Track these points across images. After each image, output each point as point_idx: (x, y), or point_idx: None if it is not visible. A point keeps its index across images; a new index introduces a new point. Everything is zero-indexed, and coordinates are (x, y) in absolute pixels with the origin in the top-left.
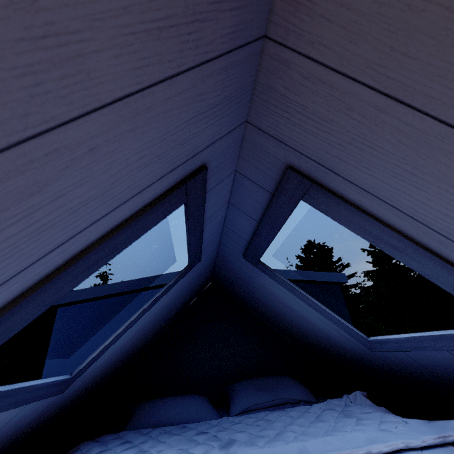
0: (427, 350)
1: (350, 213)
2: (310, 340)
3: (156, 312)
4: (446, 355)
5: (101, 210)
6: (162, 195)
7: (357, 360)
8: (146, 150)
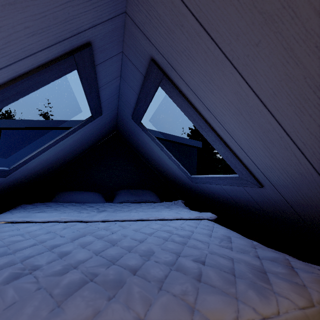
0: (212, 184)
1: (182, 101)
2: (167, 174)
3: (70, 143)
4: (219, 187)
5: (1, 62)
6: (54, 60)
7: (187, 187)
8: (30, 22)
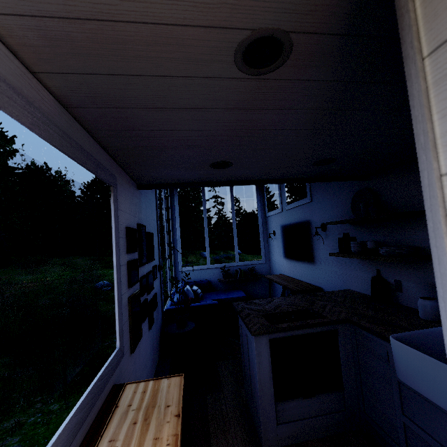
0: None
1: None
2: None
3: None
4: None
5: None
6: None
7: None
8: None
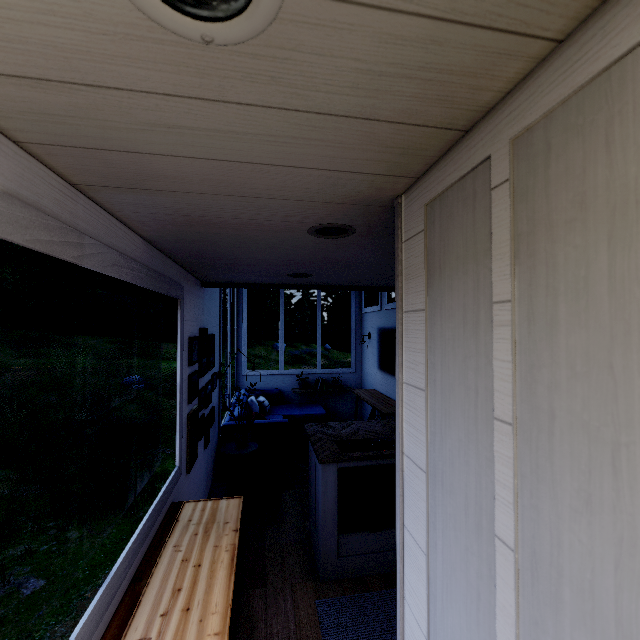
0: None
1: None
2: None
3: None
4: None
5: None
6: None
7: None
8: None
